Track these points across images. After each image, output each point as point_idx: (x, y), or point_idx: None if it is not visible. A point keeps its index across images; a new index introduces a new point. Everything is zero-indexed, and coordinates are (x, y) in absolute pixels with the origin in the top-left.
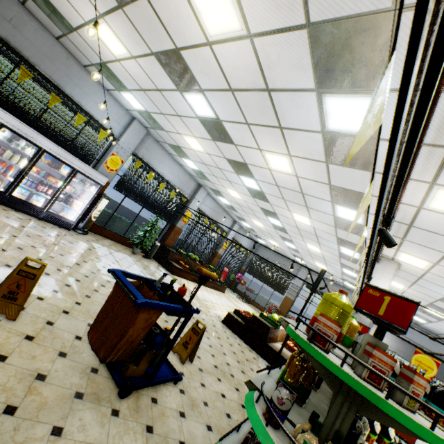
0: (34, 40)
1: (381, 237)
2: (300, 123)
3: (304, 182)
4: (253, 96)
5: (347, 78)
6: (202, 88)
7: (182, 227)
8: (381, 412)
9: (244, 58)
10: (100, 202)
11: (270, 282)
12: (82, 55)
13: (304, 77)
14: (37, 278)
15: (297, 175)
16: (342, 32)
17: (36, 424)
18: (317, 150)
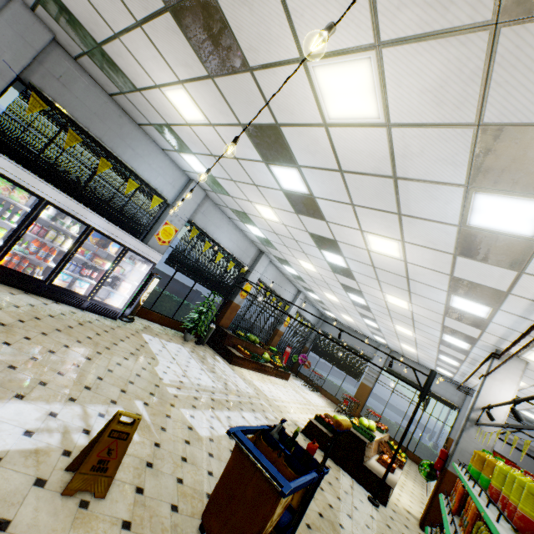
0: (84, 98)
1: None
2: (429, 214)
3: (414, 268)
4: (370, 180)
5: (516, 181)
6: (299, 164)
7: (240, 303)
8: None
9: (371, 144)
10: (151, 282)
11: (341, 364)
12: (139, 114)
13: (453, 172)
14: (130, 437)
15: (406, 260)
16: (526, 137)
17: None
18: (445, 241)
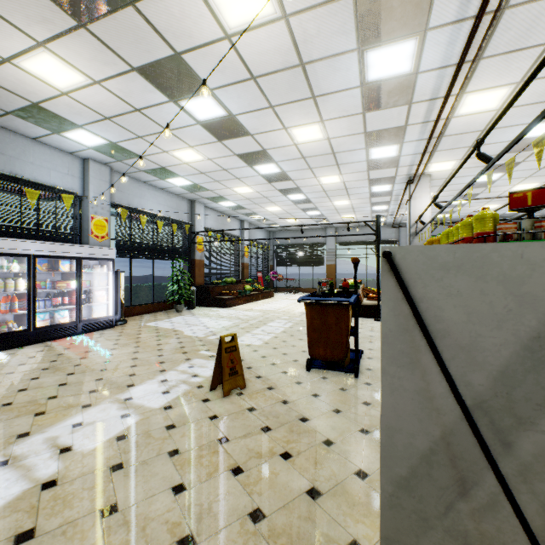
0: None
1: (481, 159)
2: (337, 86)
3: (336, 141)
4: (282, 76)
5: (391, 30)
6: (210, 88)
7: (202, 258)
8: None
9: (275, 41)
10: (120, 279)
11: (304, 261)
12: None
13: (346, 40)
14: (237, 348)
15: (329, 137)
16: None
17: (355, 407)
18: (354, 104)
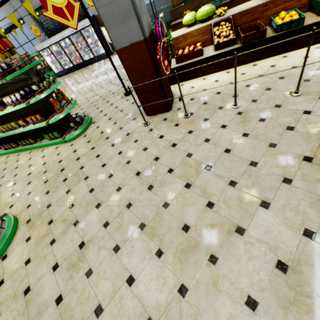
0: None
1: None
2: None
3: None
4: None
5: None
6: None
7: None
8: None
9: None
10: (103, 31)
11: None
12: None
13: None
14: None
15: None
16: None
17: None
18: None
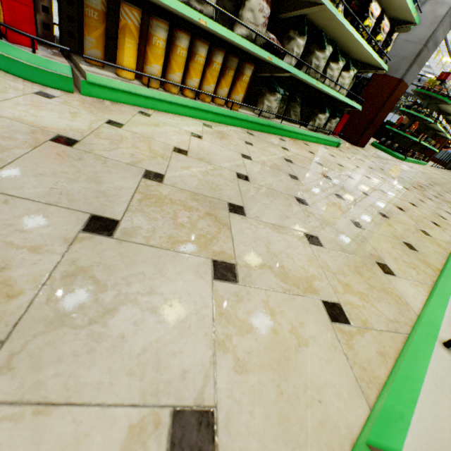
0: None
1: None
2: None
3: None
4: None
5: None
6: None
7: None
8: (434, 101)
9: None
10: None
11: None
12: None
13: None
14: None
15: None
16: None
17: None
18: None
